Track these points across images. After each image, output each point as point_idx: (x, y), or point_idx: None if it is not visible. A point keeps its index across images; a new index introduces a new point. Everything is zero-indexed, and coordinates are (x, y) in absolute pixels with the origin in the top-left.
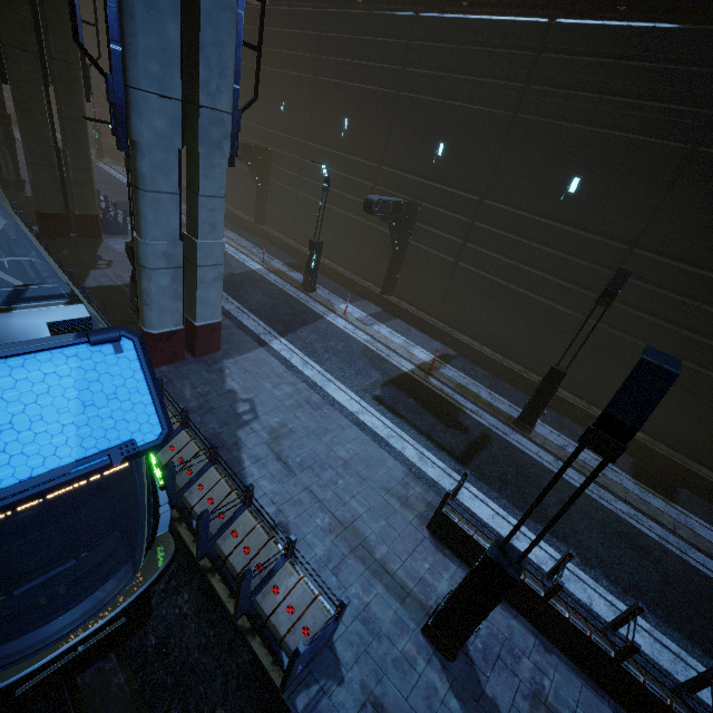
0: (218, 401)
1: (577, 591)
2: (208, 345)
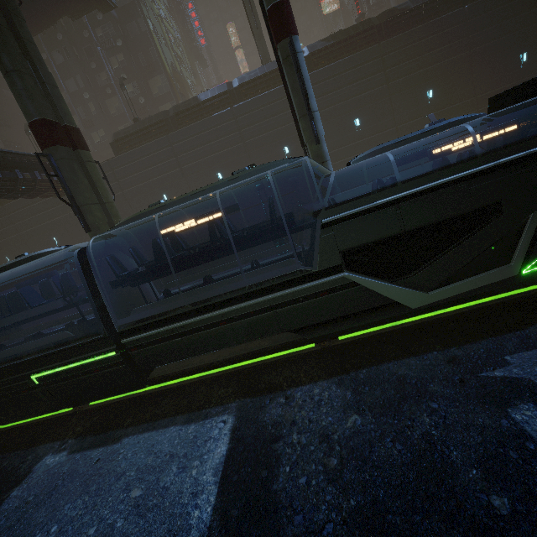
0: None
1: None
2: None
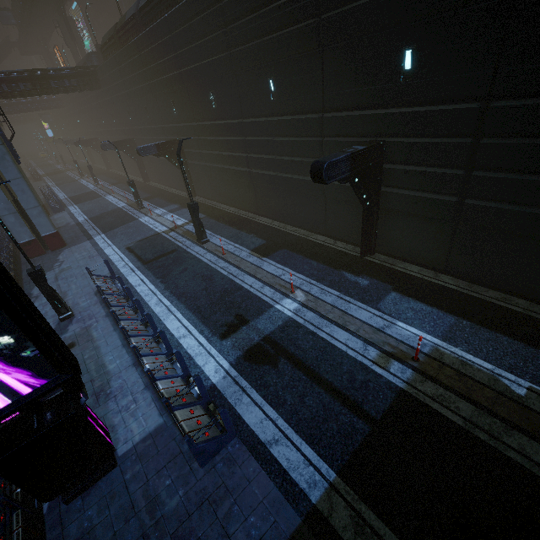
0: (48, 264)
1: (147, 298)
2: (55, 244)
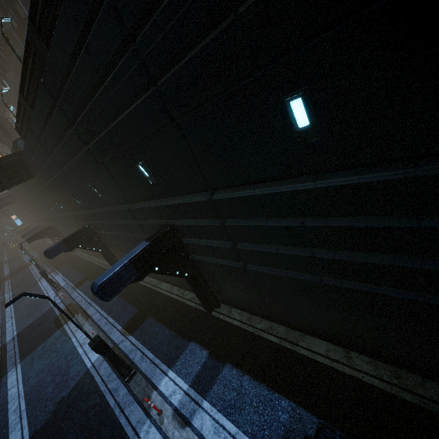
0: None
1: None
2: None
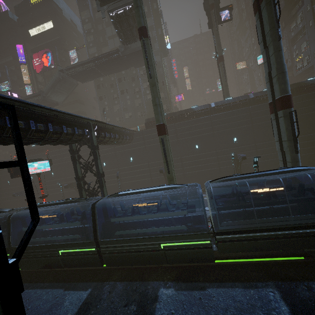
0: None
1: None
2: None
